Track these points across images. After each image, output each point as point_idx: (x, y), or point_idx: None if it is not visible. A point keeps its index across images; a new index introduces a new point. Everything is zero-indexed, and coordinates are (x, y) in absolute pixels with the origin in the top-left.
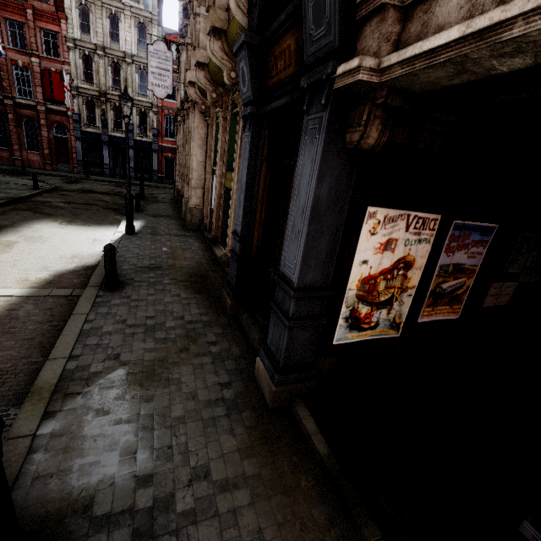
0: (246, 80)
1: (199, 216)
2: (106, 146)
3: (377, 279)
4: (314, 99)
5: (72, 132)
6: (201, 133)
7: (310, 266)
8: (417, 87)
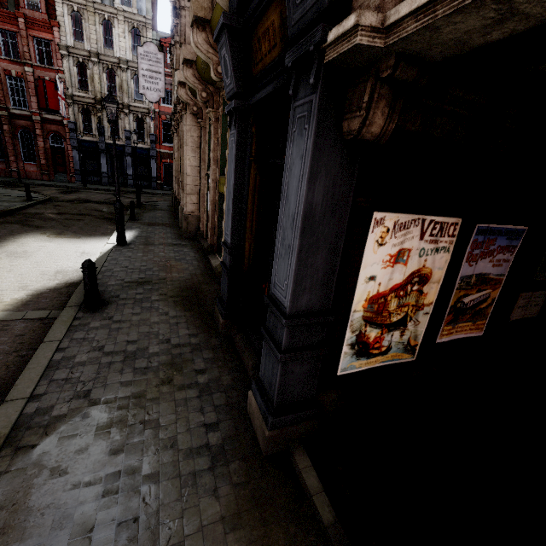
0: (228, 70)
1: (195, 224)
2: (103, 154)
3: (387, 297)
4: (302, 80)
5: (68, 141)
6: (194, 137)
7: (305, 288)
8: (436, 51)
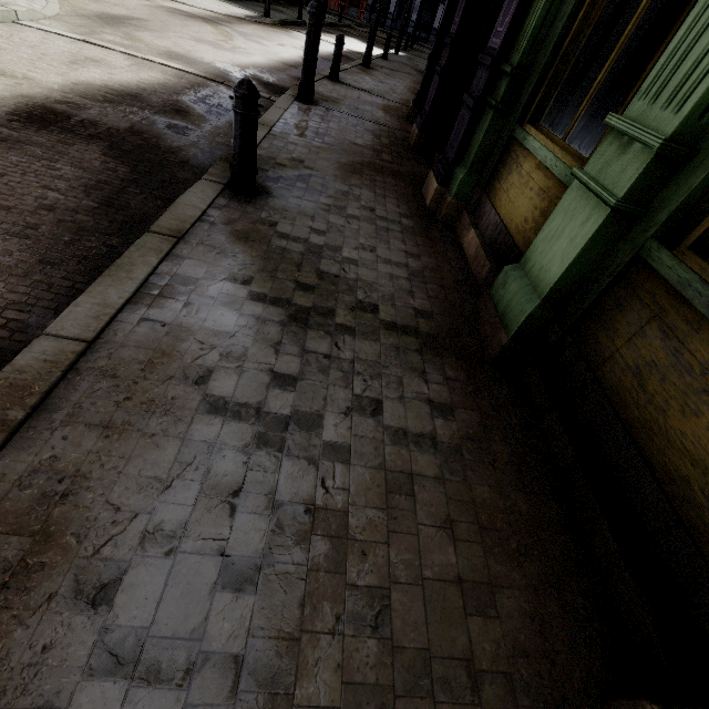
0: None
1: None
2: None
3: None
4: None
5: None
6: None
7: None
8: None
